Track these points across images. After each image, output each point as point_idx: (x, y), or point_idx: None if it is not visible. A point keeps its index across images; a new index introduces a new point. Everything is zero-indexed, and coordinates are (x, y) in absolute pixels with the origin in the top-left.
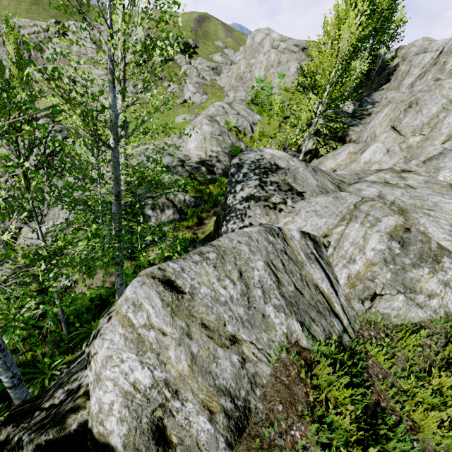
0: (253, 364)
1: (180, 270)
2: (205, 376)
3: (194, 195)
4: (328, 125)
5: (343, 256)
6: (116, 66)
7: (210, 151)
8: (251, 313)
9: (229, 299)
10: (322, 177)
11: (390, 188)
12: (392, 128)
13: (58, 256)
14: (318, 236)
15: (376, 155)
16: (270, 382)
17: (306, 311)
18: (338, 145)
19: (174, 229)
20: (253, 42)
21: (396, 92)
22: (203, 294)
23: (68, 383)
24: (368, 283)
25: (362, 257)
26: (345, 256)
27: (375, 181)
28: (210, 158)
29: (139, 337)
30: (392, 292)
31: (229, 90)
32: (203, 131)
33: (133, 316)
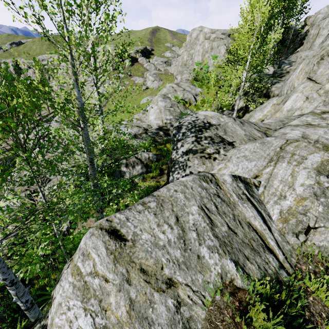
0: (188, 308)
1: (125, 220)
2: (141, 322)
3: (156, 153)
4: (254, 86)
5: (273, 193)
6: (77, 69)
7: (165, 119)
8: (187, 255)
9: (167, 243)
10: (249, 127)
11: (313, 129)
12: (308, 79)
13: (53, 210)
14: (250, 177)
15: (296, 103)
16: (204, 327)
17: (239, 250)
18: (264, 100)
19: (142, 179)
20: (191, 38)
21: (309, 51)
22: (144, 240)
23: (44, 318)
24: (300, 217)
25: (292, 193)
26: (275, 193)
27: (298, 124)
28: (165, 124)
29: (85, 285)
30: (326, 224)
31: (177, 75)
32: (159, 106)
33: (81, 264)
